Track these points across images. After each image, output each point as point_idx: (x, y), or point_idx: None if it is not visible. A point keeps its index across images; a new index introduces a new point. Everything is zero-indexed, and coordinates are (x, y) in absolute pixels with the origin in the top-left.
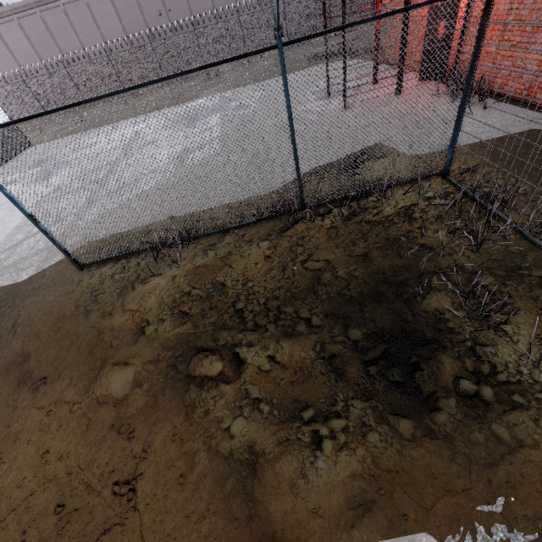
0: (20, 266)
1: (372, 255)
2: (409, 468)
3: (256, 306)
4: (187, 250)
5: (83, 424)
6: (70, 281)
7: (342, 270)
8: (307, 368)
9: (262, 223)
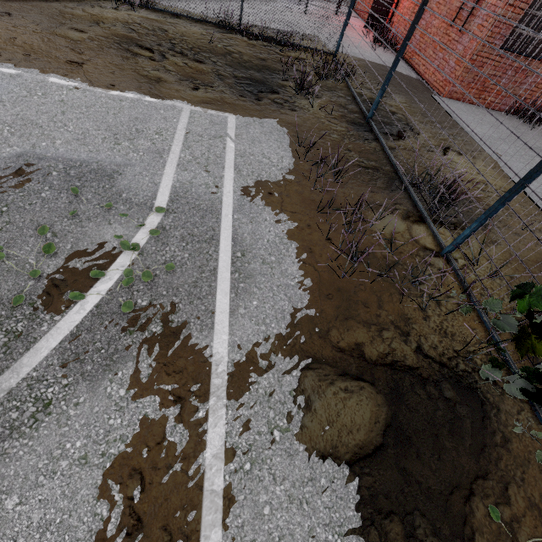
0: None
1: (268, 61)
2: (236, 104)
3: (185, 46)
4: (144, 10)
5: (44, 39)
6: None
7: (247, 57)
8: (204, 72)
9: (207, 24)
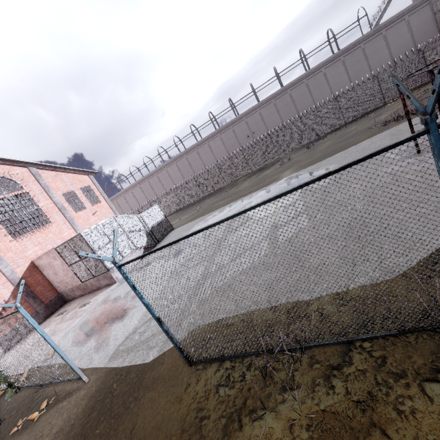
0: (150, 343)
1: None
2: None
3: None
4: (300, 368)
5: None
6: (181, 380)
7: None
8: None
9: (407, 337)
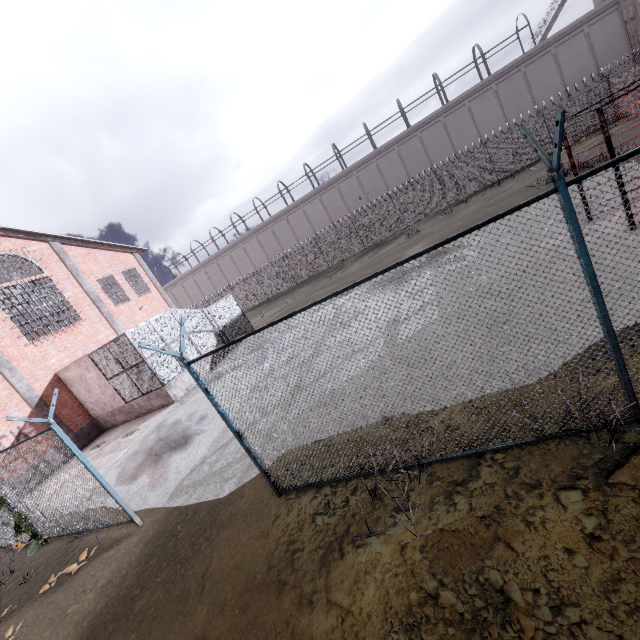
0: (225, 475)
1: None
2: None
3: None
4: (417, 487)
5: None
6: (267, 513)
7: None
8: None
9: (547, 444)
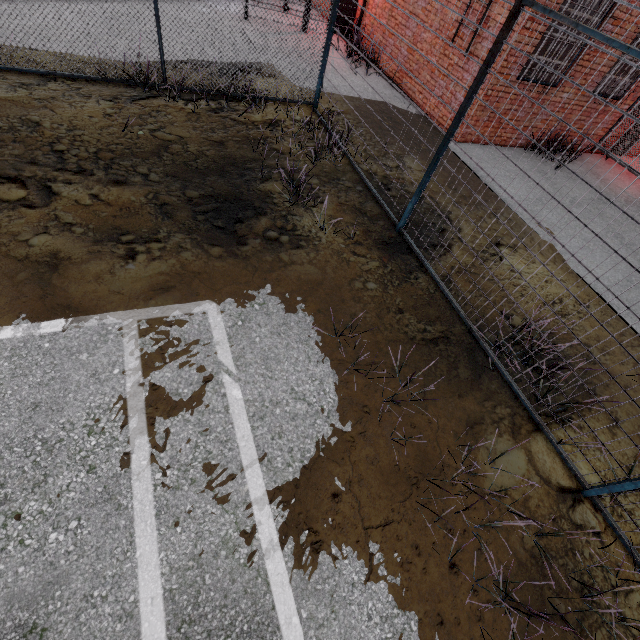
0: None
1: (228, 144)
2: (210, 271)
3: (82, 152)
4: None
5: None
6: None
7: (194, 147)
8: (135, 208)
9: (108, 84)
